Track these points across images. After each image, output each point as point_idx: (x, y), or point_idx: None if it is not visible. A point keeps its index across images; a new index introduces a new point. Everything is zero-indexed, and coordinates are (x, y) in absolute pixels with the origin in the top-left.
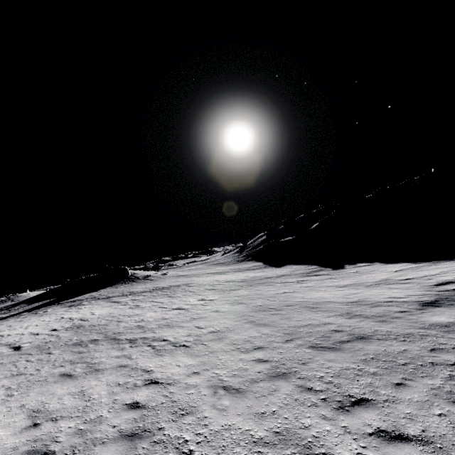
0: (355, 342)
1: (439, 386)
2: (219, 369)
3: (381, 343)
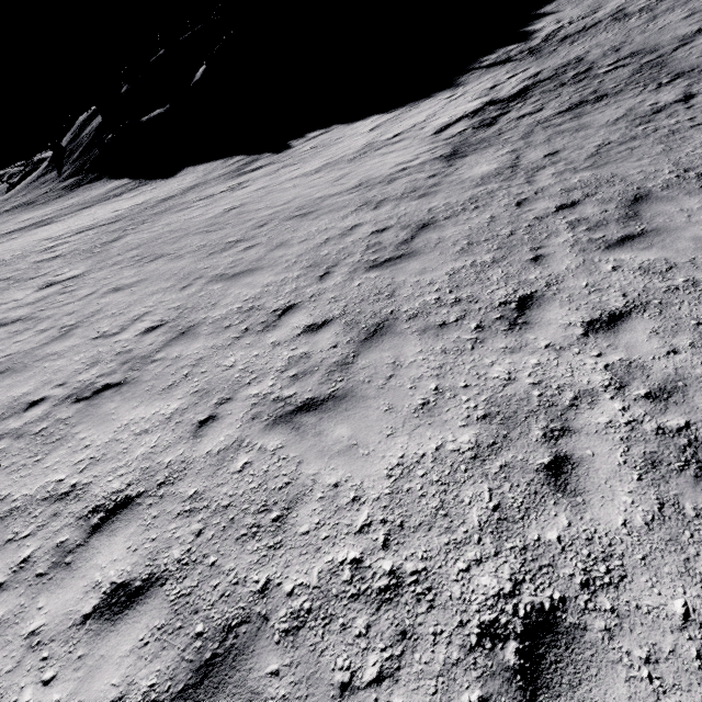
0: (422, 235)
1: (575, 239)
2: (251, 385)
3: (456, 222)
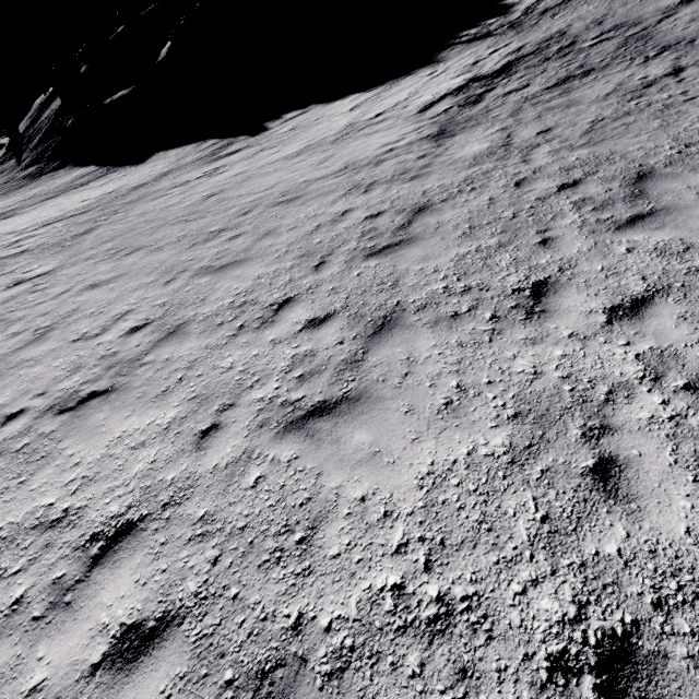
0: (420, 219)
1: (582, 221)
2: (254, 388)
3: (454, 205)
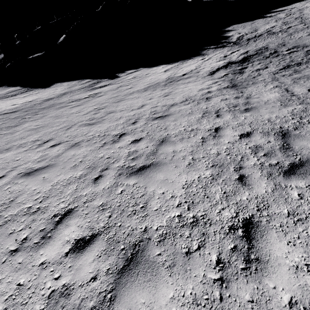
0: (293, 142)
1: None
2: None
3: None
